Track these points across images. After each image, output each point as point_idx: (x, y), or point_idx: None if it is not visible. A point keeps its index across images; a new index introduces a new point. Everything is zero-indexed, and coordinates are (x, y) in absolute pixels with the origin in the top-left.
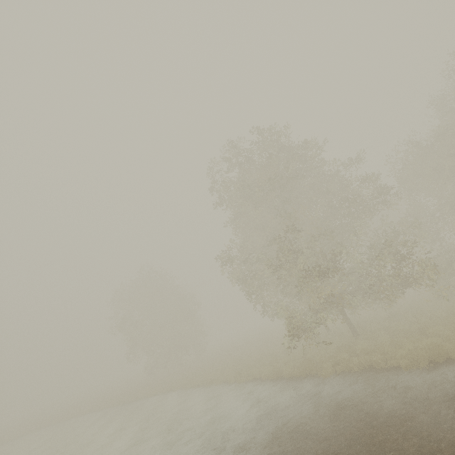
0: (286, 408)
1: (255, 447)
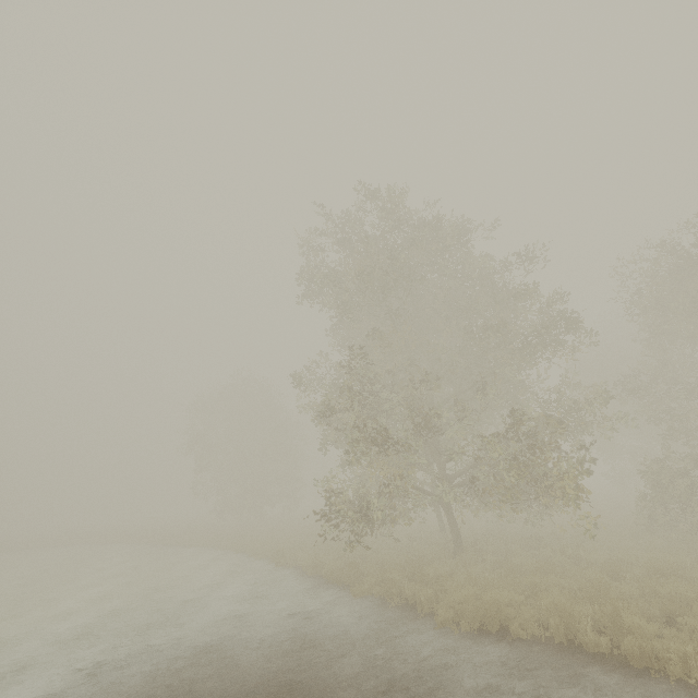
0: (262, 619)
1: (168, 653)
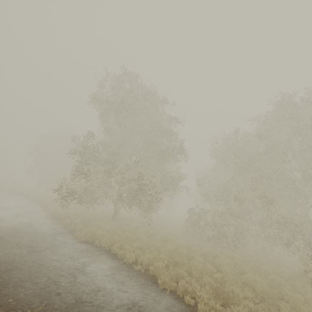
0: (13, 221)
1: None
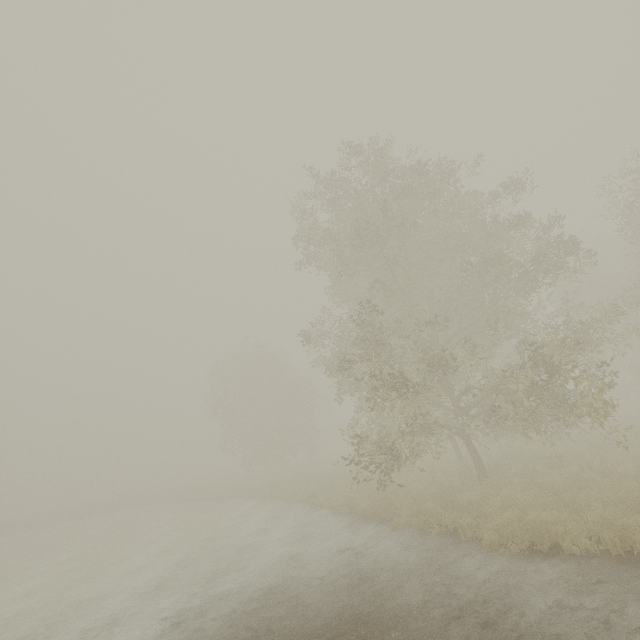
0: (315, 558)
1: (238, 597)
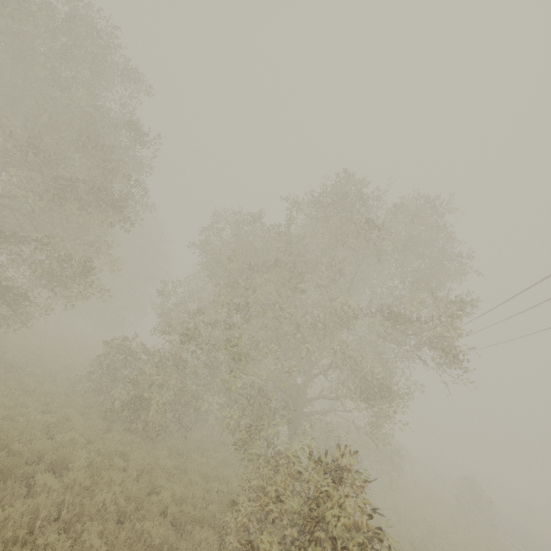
0: None
1: None
